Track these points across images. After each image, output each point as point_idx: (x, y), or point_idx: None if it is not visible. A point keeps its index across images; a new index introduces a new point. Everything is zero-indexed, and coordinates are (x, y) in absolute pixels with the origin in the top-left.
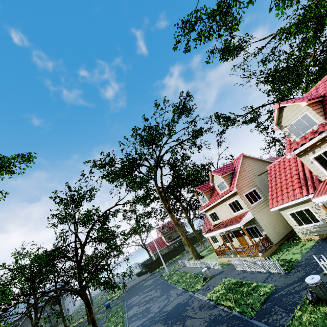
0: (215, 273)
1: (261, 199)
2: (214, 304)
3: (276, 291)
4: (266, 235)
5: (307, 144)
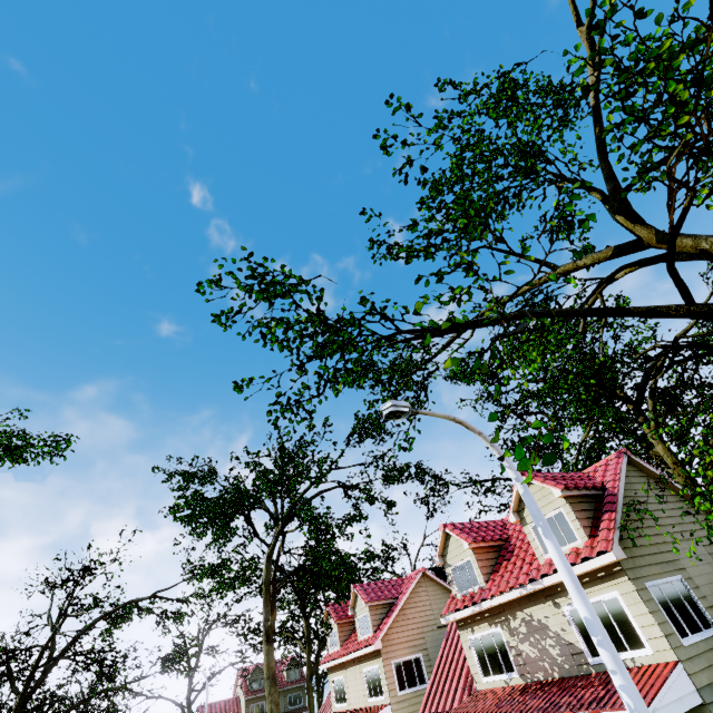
0: None
1: (424, 684)
2: None
3: None
4: None
5: (462, 613)
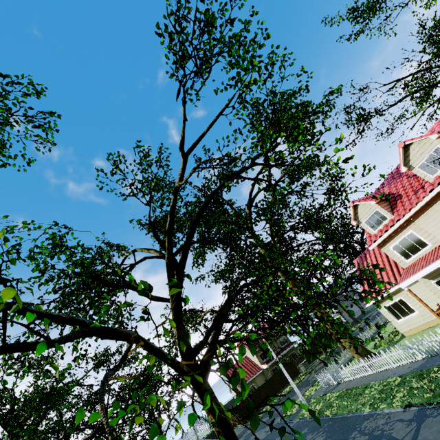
0: None
1: None
2: None
3: None
4: None
5: None
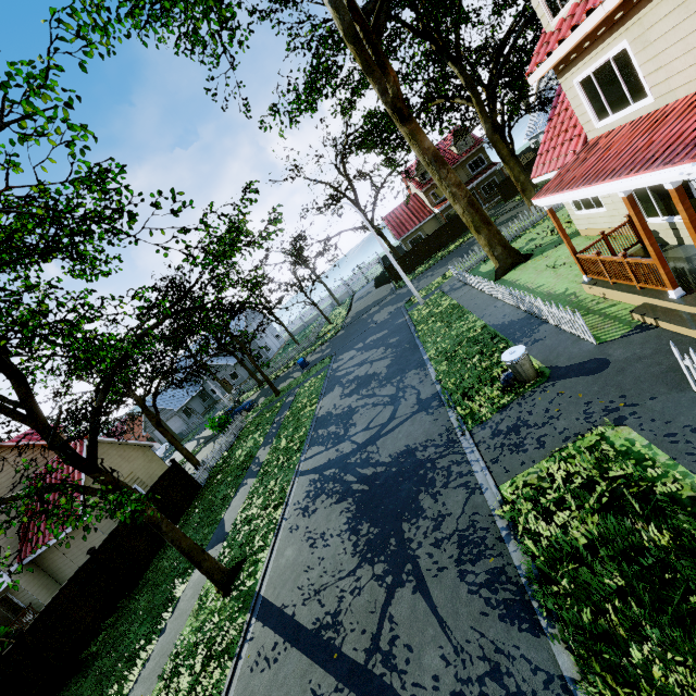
0: (563, 358)
1: None
2: (524, 585)
3: None
4: None
5: None
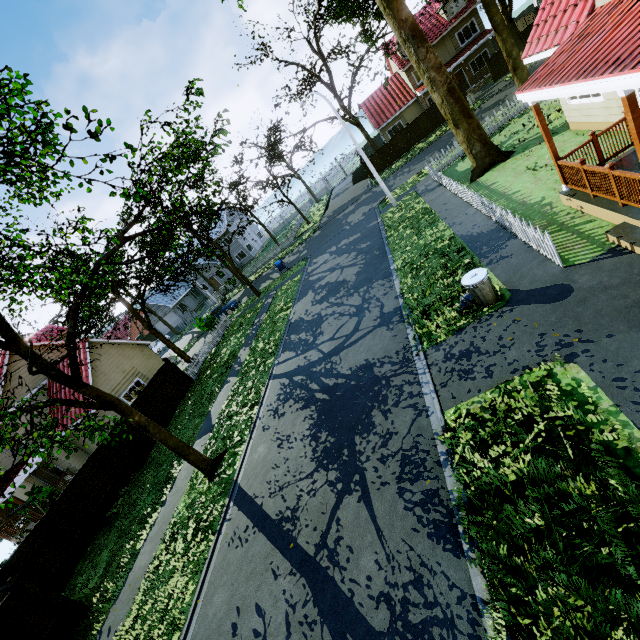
0: (526, 281)
1: None
2: (453, 509)
3: None
4: None
5: None
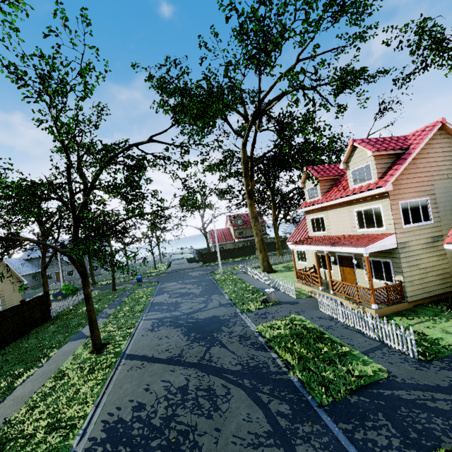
0: (284, 300)
1: (428, 221)
2: (263, 344)
3: (389, 384)
4: (402, 282)
5: None
